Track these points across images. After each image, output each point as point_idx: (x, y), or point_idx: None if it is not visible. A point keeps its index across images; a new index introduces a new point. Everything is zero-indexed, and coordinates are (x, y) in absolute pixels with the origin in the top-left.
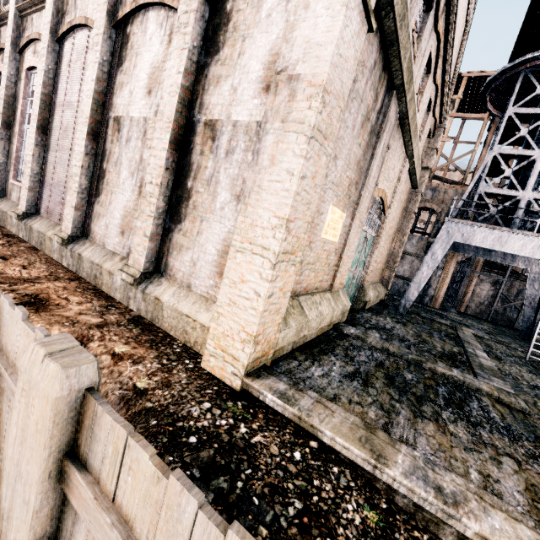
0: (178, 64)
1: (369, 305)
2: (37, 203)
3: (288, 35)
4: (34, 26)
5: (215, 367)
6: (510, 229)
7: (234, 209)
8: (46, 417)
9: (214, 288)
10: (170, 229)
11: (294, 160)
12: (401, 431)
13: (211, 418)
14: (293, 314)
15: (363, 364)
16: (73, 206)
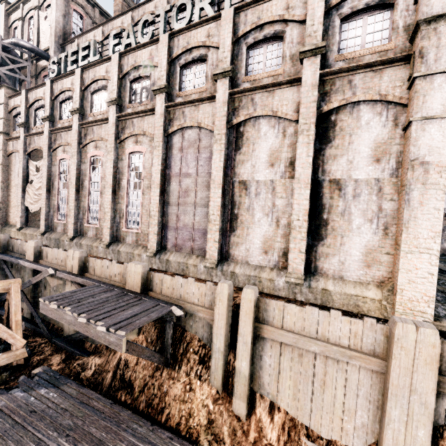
0: (306, 151)
1: None
2: (161, 242)
3: (414, 143)
4: (135, 126)
5: None
6: None
7: (369, 228)
8: (436, 354)
9: (365, 275)
10: (314, 244)
11: (438, 203)
12: None
13: None
14: None
15: (445, 301)
16: (217, 241)
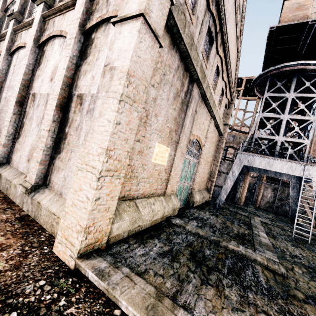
0: (64, 64)
1: (197, 204)
2: None
3: (111, 47)
4: (0, 48)
5: (60, 251)
6: (273, 157)
7: None
8: None
9: None
10: (54, 157)
11: (111, 113)
12: (186, 297)
13: (39, 294)
14: (128, 211)
15: (177, 244)
16: (2, 144)
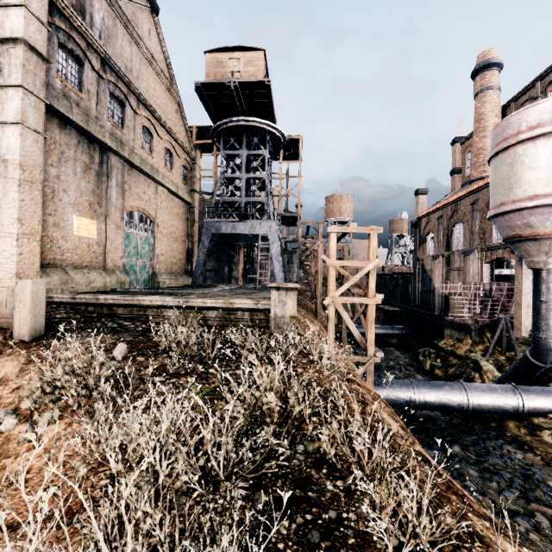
0: None
1: (166, 285)
2: None
3: None
4: None
5: None
6: (237, 220)
7: None
8: None
9: None
10: None
11: (15, 194)
12: None
13: None
14: (56, 273)
15: (112, 293)
16: None
